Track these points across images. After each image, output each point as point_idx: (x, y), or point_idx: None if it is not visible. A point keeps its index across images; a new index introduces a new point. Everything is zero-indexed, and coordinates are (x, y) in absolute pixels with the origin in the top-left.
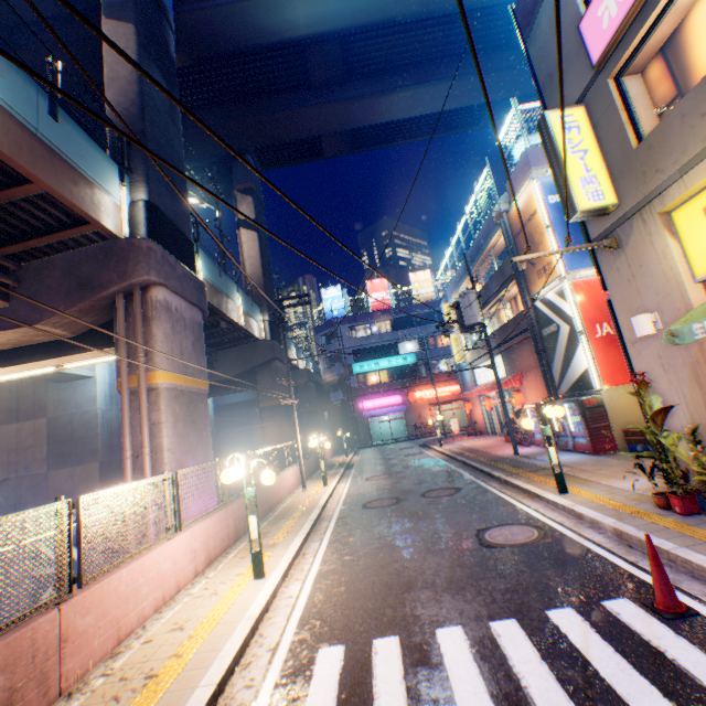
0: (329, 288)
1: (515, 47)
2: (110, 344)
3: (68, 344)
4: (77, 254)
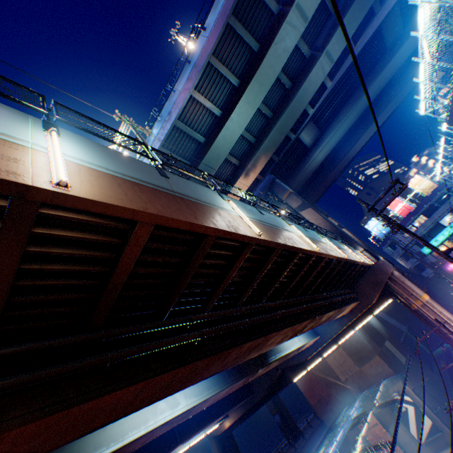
0: (367, 223)
1: (394, 83)
2: (388, 297)
3: (374, 305)
4: (363, 276)
